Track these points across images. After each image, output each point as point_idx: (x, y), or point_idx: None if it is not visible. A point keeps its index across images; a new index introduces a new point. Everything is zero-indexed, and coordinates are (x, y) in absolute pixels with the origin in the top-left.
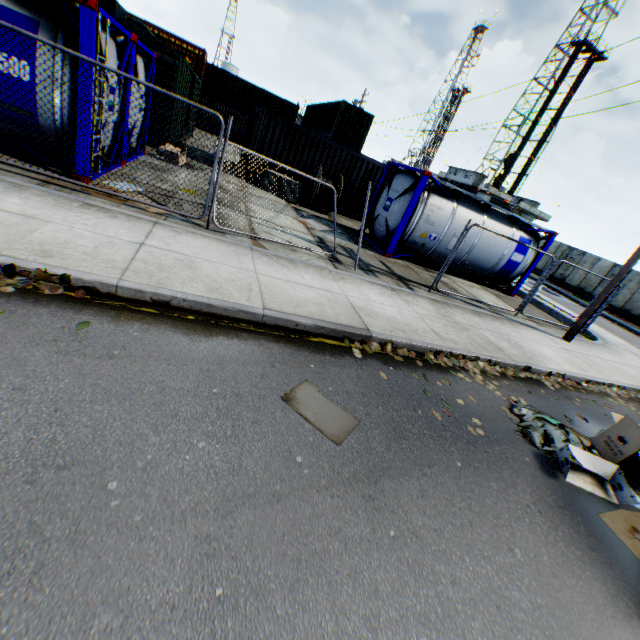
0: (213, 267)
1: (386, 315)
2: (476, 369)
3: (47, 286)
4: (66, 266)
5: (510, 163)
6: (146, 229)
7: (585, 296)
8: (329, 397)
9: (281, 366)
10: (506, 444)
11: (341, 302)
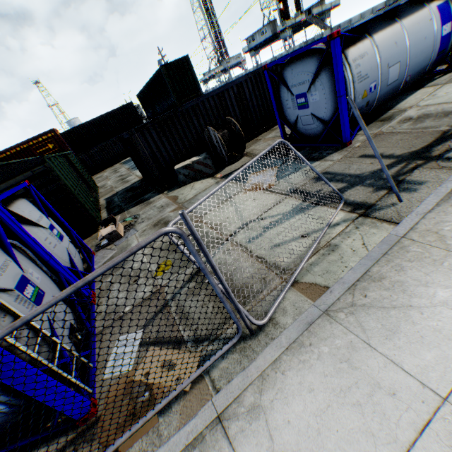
0: None
1: None
2: None
3: None
4: None
5: None
6: None
7: None
8: None
9: None
10: None
11: None
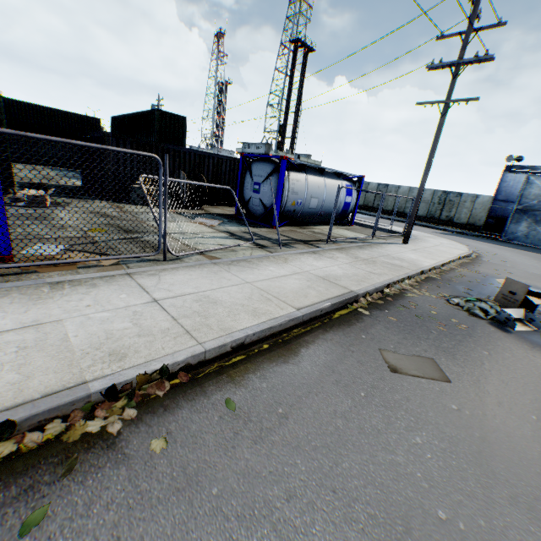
0: (224, 294)
1: (341, 274)
2: (407, 286)
3: (152, 388)
4: (150, 358)
5: (283, 131)
6: (133, 284)
7: (371, 209)
8: (400, 353)
9: (355, 348)
10: (476, 326)
11: (313, 278)
